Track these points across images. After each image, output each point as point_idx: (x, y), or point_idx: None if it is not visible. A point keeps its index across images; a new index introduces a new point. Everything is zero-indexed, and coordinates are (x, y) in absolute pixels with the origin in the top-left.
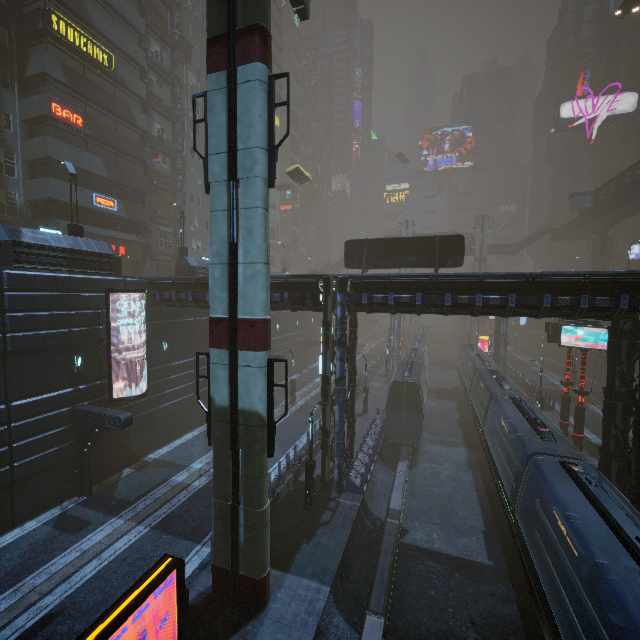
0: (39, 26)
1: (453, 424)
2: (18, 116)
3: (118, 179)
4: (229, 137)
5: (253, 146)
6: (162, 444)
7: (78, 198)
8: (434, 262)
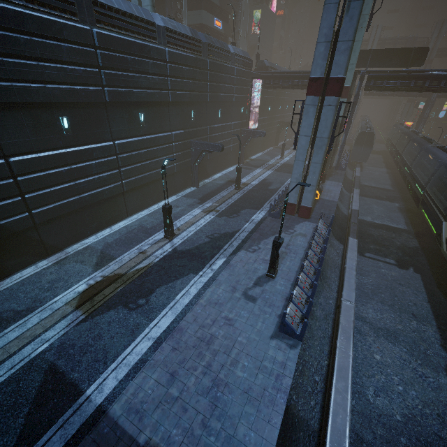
0: None
1: (380, 162)
2: None
3: (222, 6)
4: None
5: (365, 14)
6: (252, 155)
7: (210, 22)
8: (407, 64)
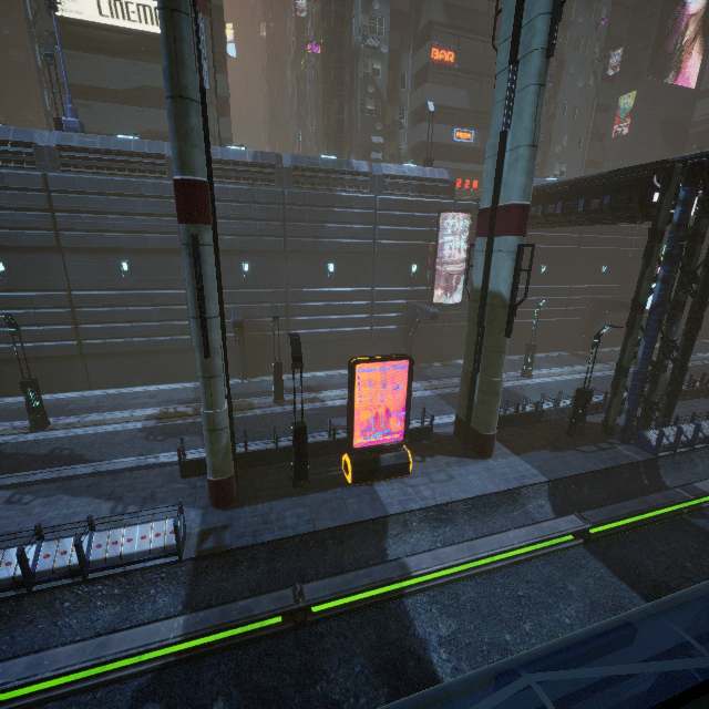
0: None
1: None
2: (410, 74)
3: (478, 108)
4: (515, 17)
5: (535, 16)
6: None
7: (442, 137)
8: None
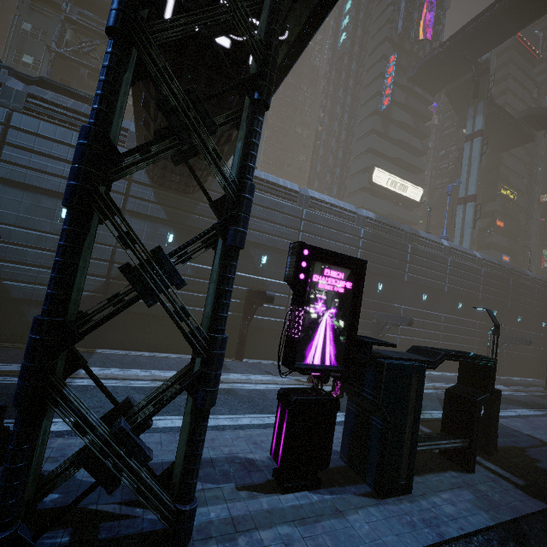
0: (495, 193)
1: None
2: (477, 226)
3: (510, 247)
4: None
5: None
6: None
7: (498, 257)
8: None
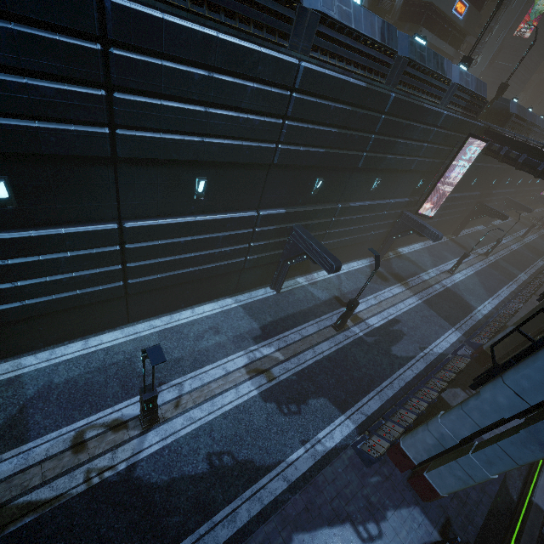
0: None
1: None
2: None
3: None
4: None
5: None
6: (404, 245)
7: (446, 2)
8: None
